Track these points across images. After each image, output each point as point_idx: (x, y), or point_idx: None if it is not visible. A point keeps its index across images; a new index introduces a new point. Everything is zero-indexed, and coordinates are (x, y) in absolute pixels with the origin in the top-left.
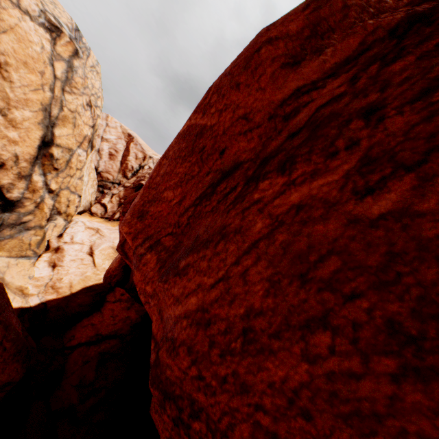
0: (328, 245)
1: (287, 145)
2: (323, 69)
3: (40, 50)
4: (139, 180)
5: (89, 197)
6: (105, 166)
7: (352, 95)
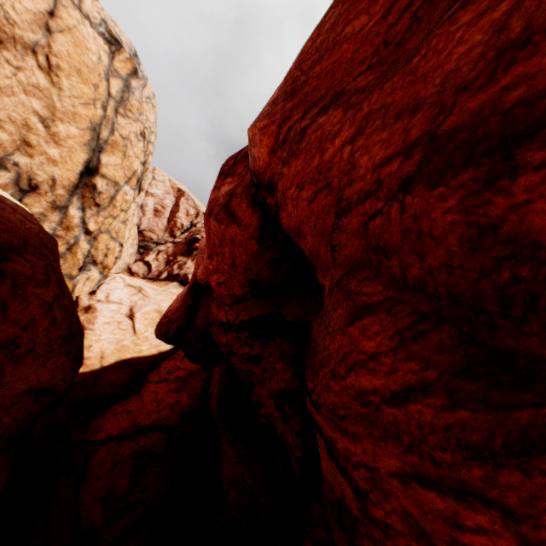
0: None
1: None
2: None
3: (96, 60)
4: (193, 235)
5: (127, 258)
6: (149, 223)
7: None
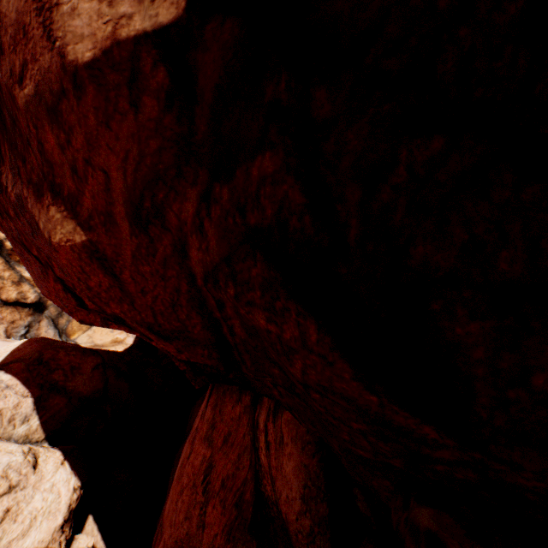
0: None
1: None
2: None
3: None
4: None
5: None
6: None
7: None
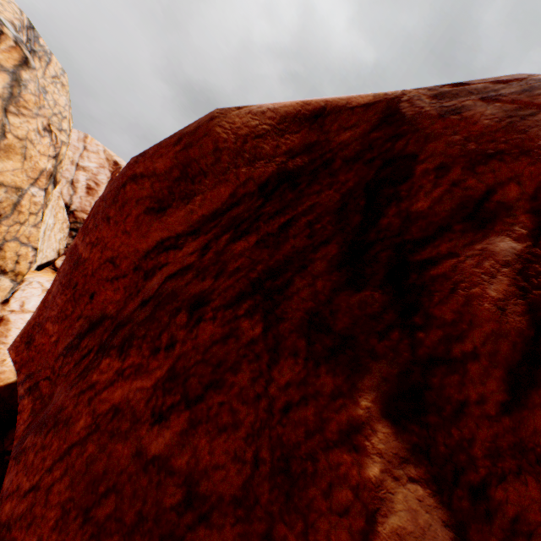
0: (117, 475)
1: (137, 314)
2: (190, 221)
3: None
4: None
5: (56, 244)
6: (81, 203)
7: (197, 271)
